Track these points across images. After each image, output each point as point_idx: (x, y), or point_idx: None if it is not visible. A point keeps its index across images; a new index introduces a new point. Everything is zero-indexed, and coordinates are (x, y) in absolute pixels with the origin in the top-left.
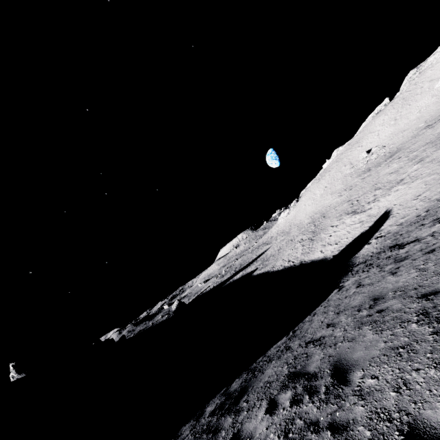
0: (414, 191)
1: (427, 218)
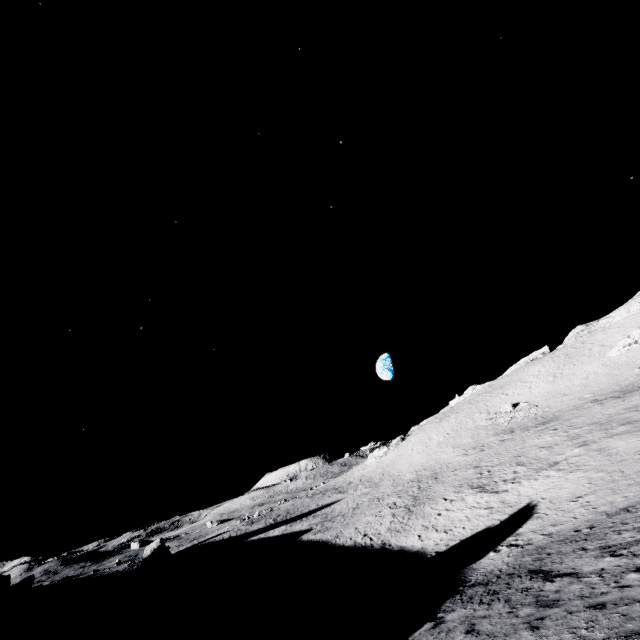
0: (573, 487)
1: (592, 539)
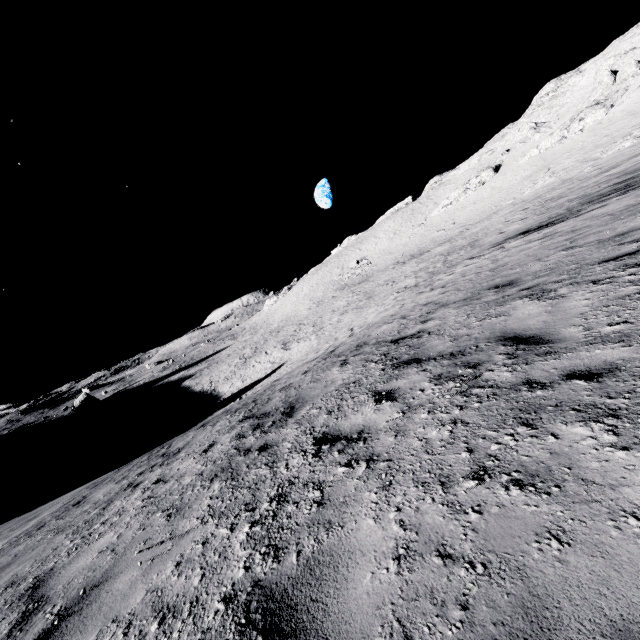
0: (302, 353)
1: None
